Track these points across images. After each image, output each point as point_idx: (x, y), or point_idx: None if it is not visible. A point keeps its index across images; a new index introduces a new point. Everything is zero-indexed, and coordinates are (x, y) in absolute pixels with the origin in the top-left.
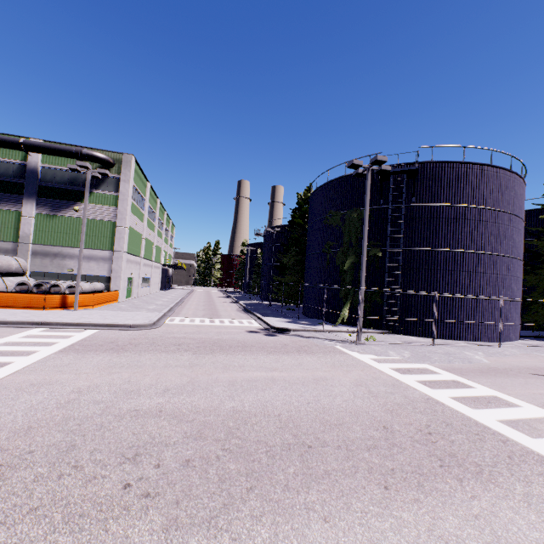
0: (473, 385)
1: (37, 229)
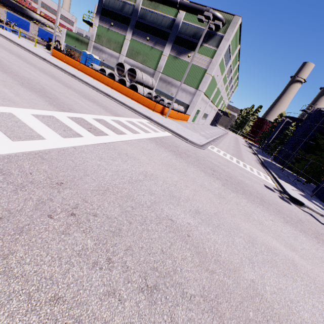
0: None
1: (166, 64)
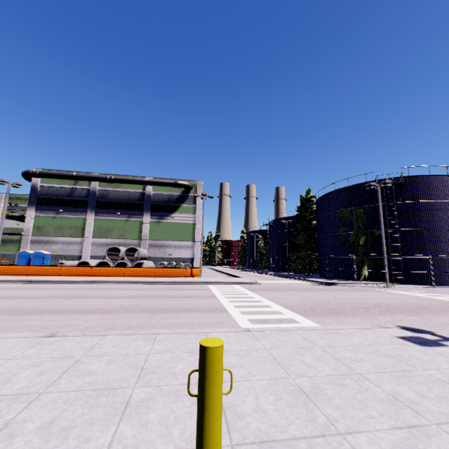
0: None
1: (151, 230)
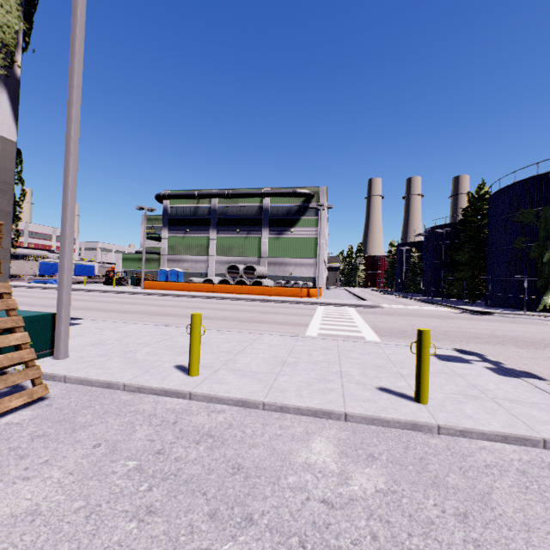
0: None
1: (270, 247)
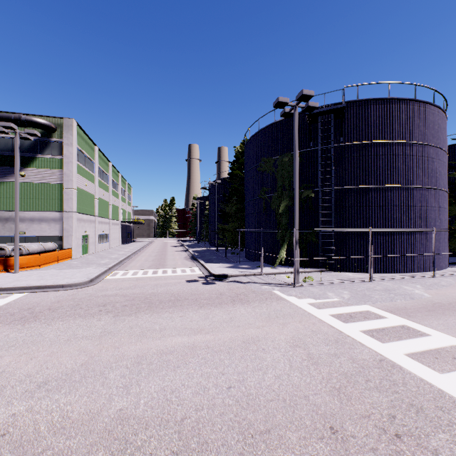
0: (425, 331)
1: None
